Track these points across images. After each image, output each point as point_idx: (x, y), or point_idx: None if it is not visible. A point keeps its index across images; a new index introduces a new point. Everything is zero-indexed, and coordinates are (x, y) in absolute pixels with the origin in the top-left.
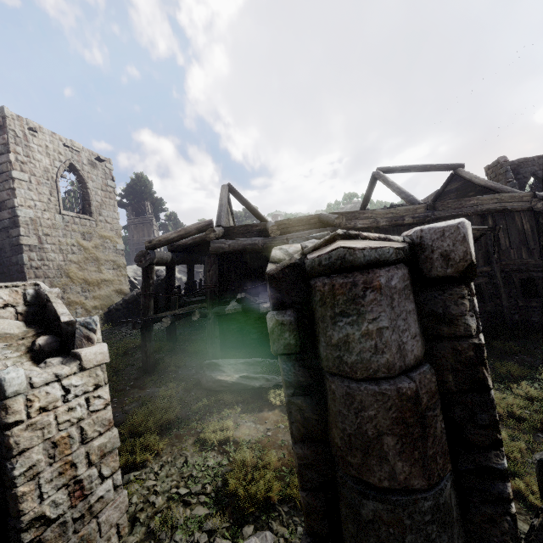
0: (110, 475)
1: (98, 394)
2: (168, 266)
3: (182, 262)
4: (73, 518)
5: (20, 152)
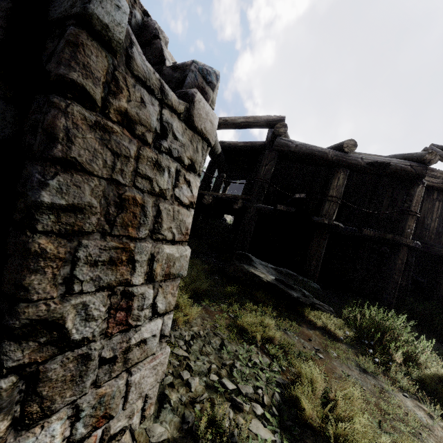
0: (162, 313)
1: (189, 180)
2: (212, 160)
3: (222, 165)
4: (100, 357)
5: None
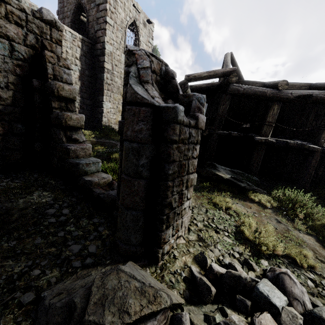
0: (189, 199)
1: (196, 148)
2: None
3: None
4: (177, 212)
5: (112, 4)
